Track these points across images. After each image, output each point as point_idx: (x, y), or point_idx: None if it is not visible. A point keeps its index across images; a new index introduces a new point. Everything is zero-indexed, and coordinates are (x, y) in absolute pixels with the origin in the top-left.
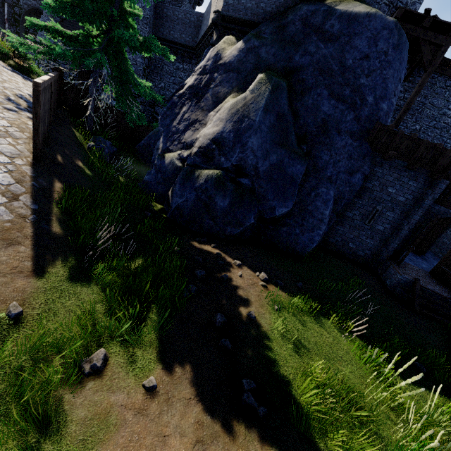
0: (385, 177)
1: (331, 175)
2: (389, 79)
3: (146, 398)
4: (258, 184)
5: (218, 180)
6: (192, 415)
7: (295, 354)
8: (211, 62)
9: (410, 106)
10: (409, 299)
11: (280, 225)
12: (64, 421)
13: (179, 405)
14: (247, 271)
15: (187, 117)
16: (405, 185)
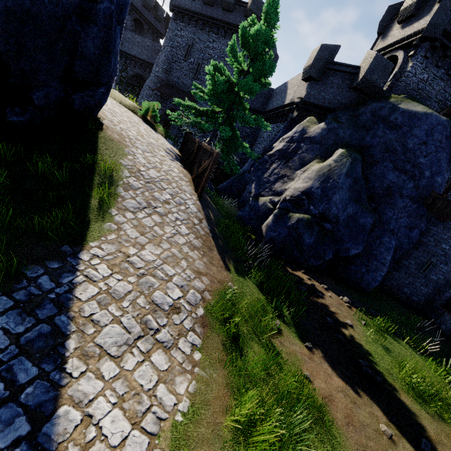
0: (440, 235)
1: (393, 228)
2: (442, 160)
3: (309, 353)
4: (338, 229)
5: (308, 223)
6: (337, 369)
7: (387, 355)
8: (298, 135)
9: None
10: None
11: (349, 263)
12: (278, 350)
13: (328, 362)
14: (333, 294)
15: (276, 172)
16: None
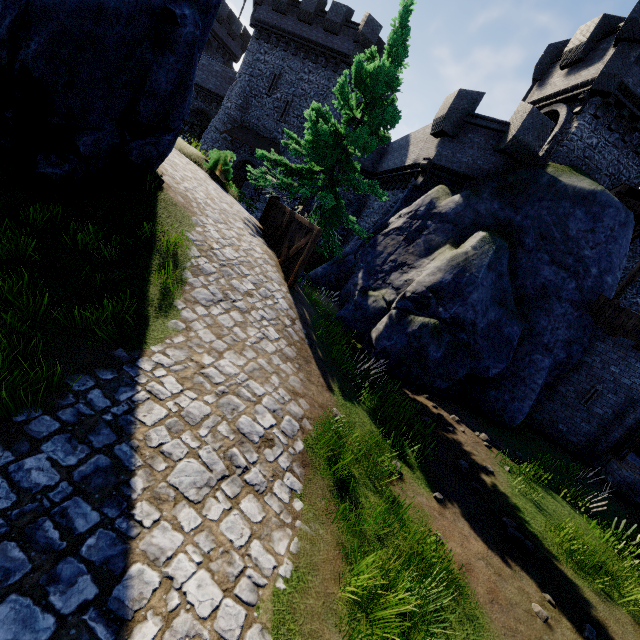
0: (608, 354)
1: (548, 342)
2: (614, 254)
3: (439, 506)
4: (475, 340)
5: (435, 330)
6: (476, 529)
7: (539, 513)
8: (424, 209)
9: (633, 280)
10: (637, 504)
11: (488, 388)
12: (399, 502)
13: (464, 520)
14: (467, 429)
15: (393, 258)
16: (631, 367)
